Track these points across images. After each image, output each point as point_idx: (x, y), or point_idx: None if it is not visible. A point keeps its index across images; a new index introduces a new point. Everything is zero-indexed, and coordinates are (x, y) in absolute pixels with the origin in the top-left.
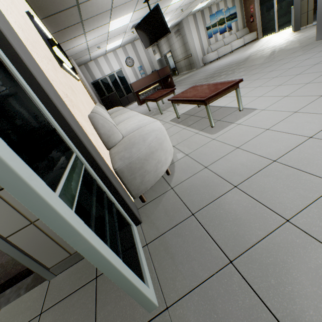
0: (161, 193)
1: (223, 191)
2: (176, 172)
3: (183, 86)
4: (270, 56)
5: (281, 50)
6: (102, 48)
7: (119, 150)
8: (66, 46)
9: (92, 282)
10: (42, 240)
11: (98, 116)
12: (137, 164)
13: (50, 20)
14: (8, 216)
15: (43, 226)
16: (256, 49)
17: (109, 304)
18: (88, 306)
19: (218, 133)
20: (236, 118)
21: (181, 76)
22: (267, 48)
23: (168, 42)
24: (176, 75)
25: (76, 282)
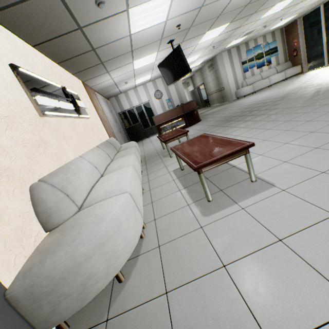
0: (90, 325)
1: None
2: (130, 281)
3: (207, 123)
4: (313, 97)
5: (328, 90)
6: (130, 83)
7: (43, 246)
8: (91, 83)
9: None
10: None
11: (43, 187)
12: (44, 286)
13: (68, 64)
14: None
15: None
16: (297, 85)
17: None
18: None
19: (211, 217)
20: (243, 194)
21: (212, 109)
22: (311, 86)
23: (202, 75)
24: (208, 106)
25: None
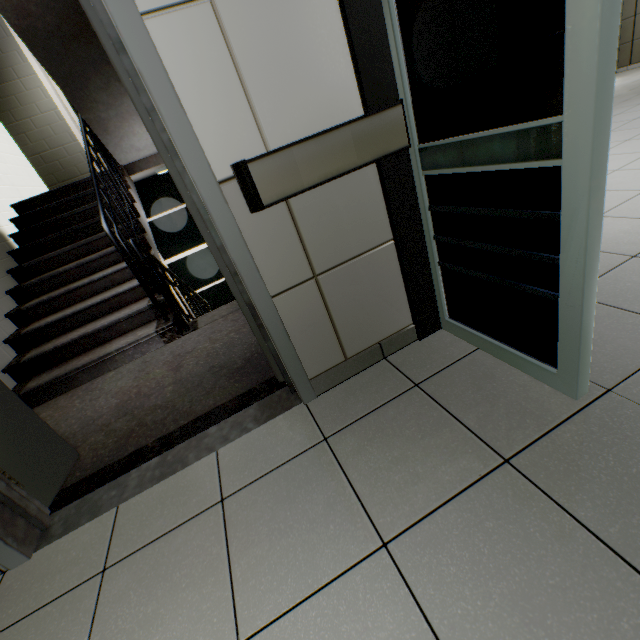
0: None
1: (612, 264)
2: None
3: None
4: None
5: None
6: None
7: None
8: None
9: (412, 391)
10: (316, 318)
11: None
12: None
13: None
14: (287, 252)
15: (327, 287)
16: None
17: (478, 406)
18: (430, 415)
19: None
20: None
21: None
22: None
23: None
24: None
25: (373, 396)
